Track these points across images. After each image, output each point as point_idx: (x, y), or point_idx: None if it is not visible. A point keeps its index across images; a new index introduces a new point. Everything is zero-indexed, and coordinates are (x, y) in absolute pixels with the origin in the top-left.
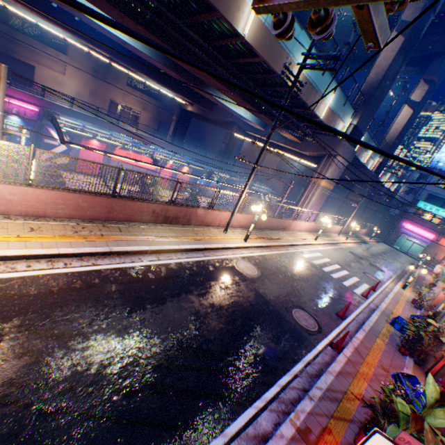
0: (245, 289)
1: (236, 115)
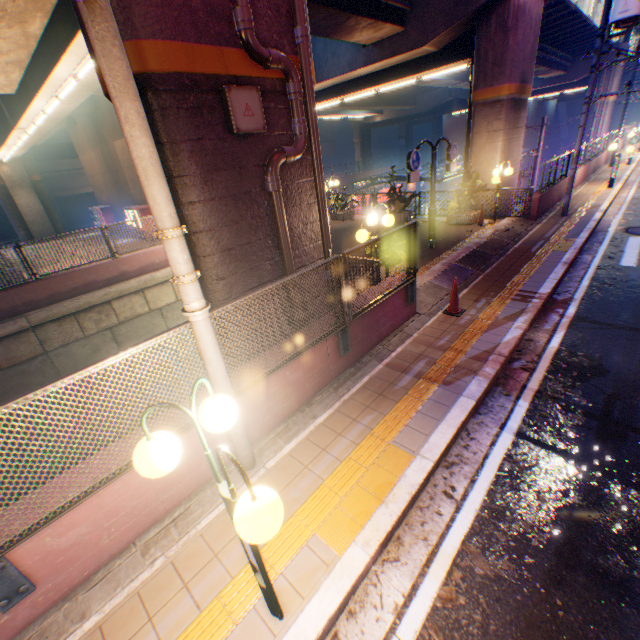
0: None
1: None
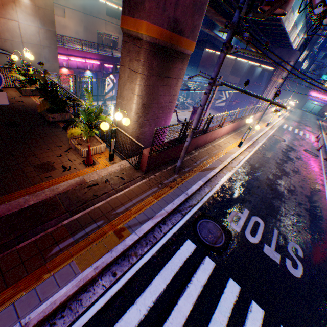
0: (288, 147)
1: (219, 40)
